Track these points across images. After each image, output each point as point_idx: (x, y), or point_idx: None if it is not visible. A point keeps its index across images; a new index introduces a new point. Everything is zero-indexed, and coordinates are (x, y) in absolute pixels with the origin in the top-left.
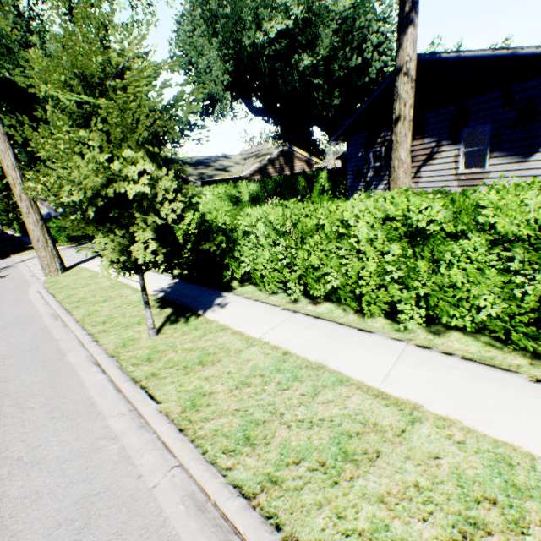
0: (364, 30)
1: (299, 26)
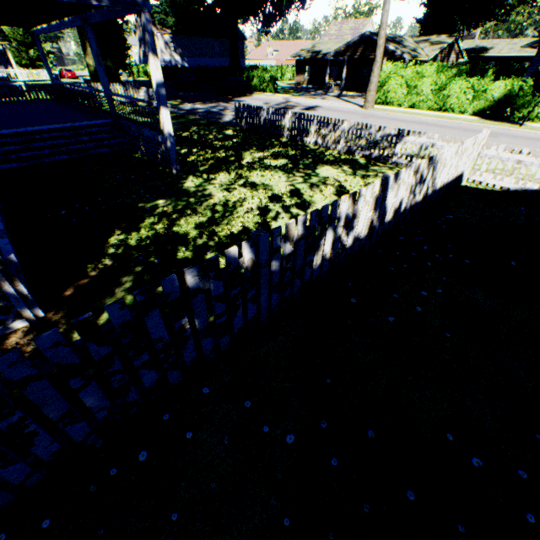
0: None
1: None
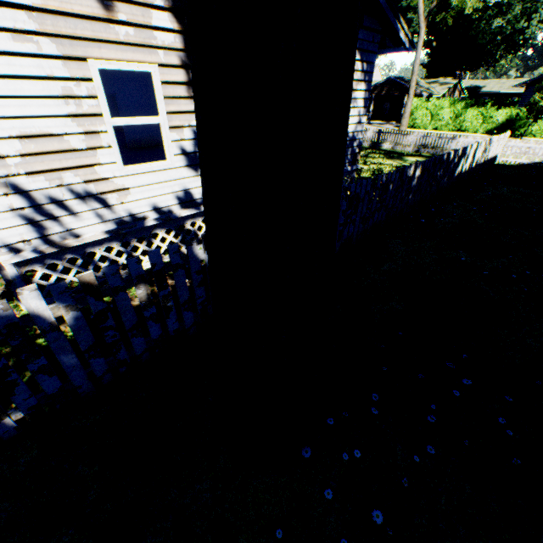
0: (538, 4)
1: (508, 1)
